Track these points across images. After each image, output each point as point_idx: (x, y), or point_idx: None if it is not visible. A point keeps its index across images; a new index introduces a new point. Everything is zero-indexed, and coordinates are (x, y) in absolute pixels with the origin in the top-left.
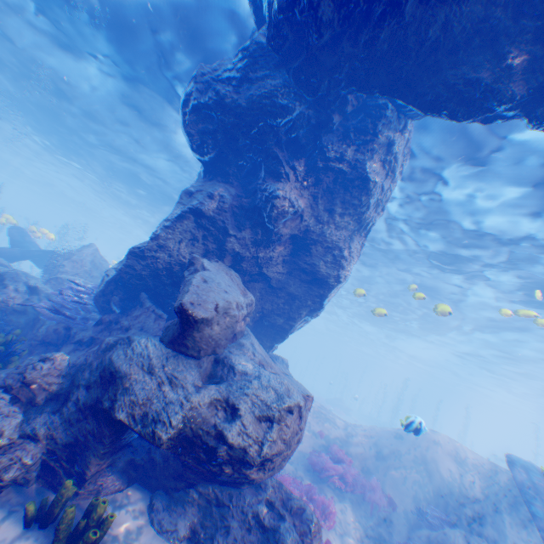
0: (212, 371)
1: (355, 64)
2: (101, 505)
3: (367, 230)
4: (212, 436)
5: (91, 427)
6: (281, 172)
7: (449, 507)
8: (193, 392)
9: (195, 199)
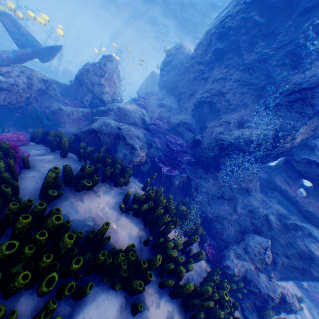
0: None
1: None
2: (303, 300)
3: None
4: None
5: (294, 275)
6: None
7: None
8: None
9: None
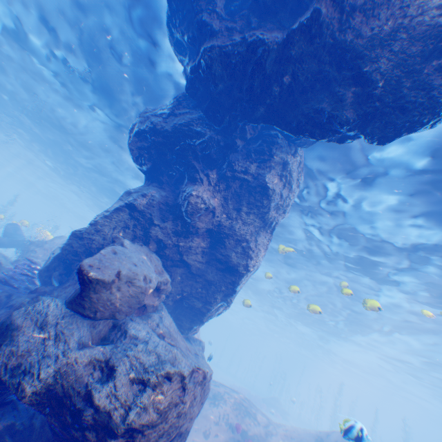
0: (108, 335)
1: (243, 103)
2: None
3: (273, 229)
4: (82, 396)
5: None
6: (198, 179)
7: None
8: (75, 349)
9: (131, 196)
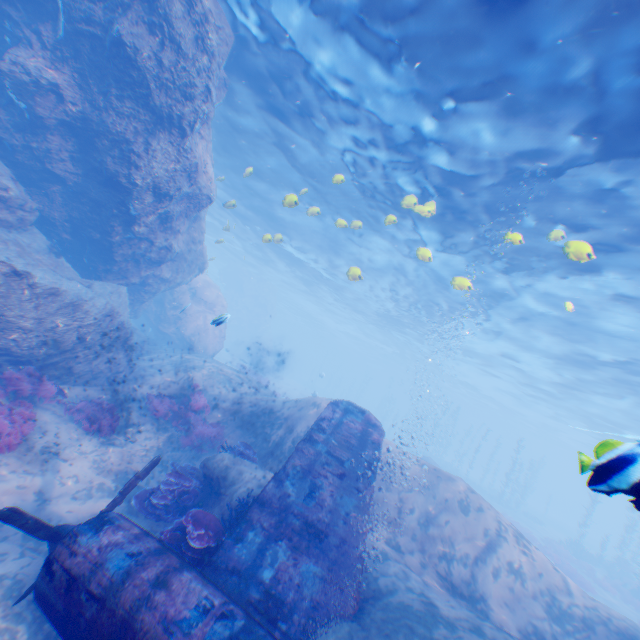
0: None
1: None
2: None
3: (181, 129)
4: None
5: None
6: (24, 39)
7: (281, 456)
8: None
9: None
